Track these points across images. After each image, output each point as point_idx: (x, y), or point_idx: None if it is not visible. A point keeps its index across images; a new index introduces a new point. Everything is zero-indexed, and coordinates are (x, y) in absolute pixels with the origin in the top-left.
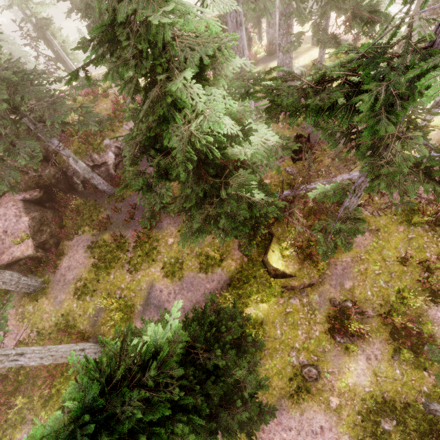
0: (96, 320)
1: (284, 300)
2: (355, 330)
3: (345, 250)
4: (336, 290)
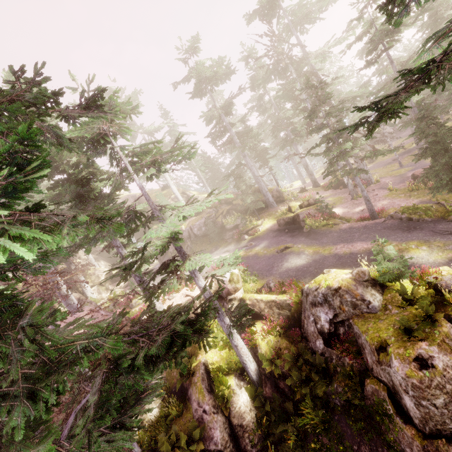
0: None
1: None
2: None
3: None
4: None
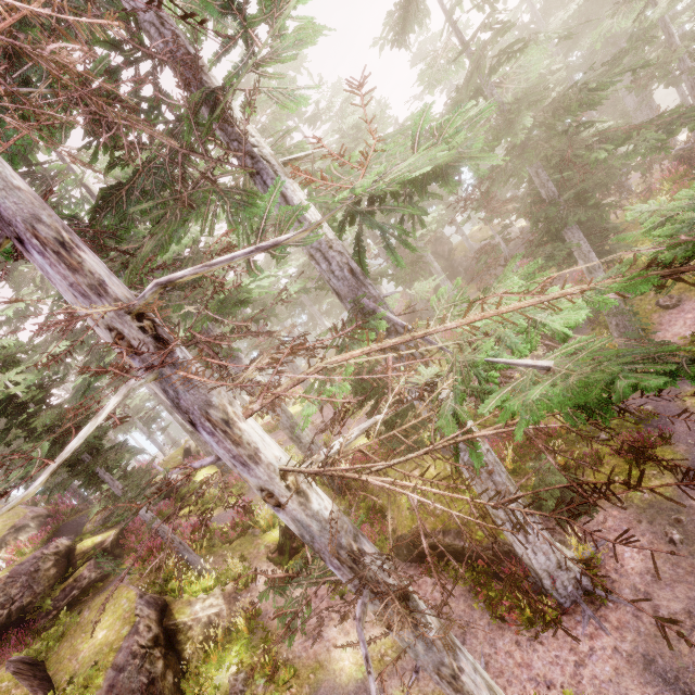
0: None
1: None
2: None
3: None
4: None
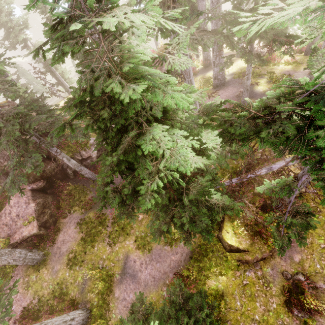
0: (84, 287)
1: (240, 272)
2: (311, 304)
3: (300, 245)
4: (286, 263)
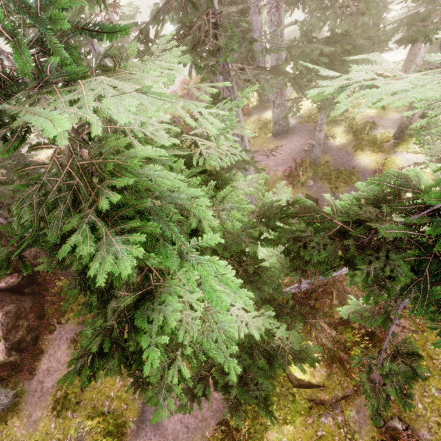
0: None
1: (313, 418)
2: None
3: (404, 408)
4: None
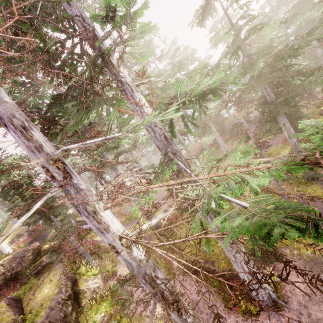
0: None
1: None
2: None
3: None
4: None
